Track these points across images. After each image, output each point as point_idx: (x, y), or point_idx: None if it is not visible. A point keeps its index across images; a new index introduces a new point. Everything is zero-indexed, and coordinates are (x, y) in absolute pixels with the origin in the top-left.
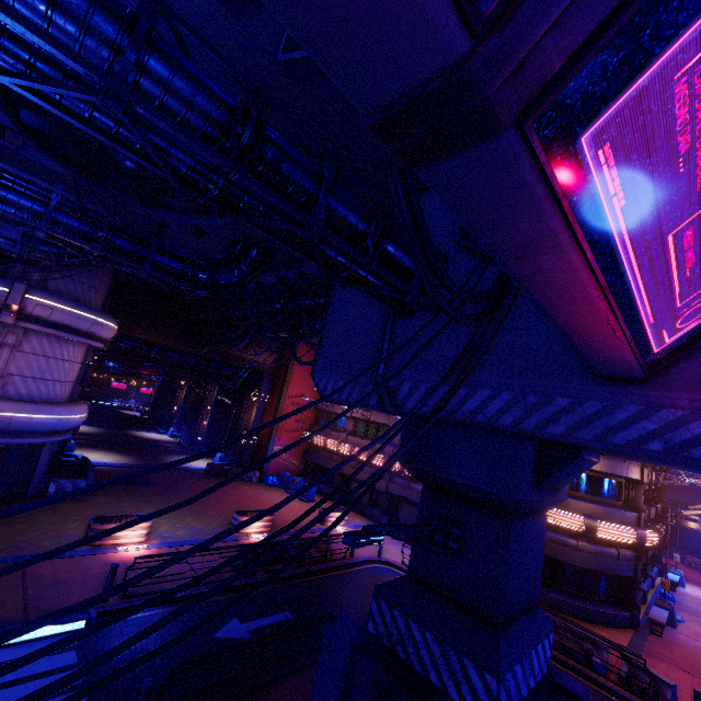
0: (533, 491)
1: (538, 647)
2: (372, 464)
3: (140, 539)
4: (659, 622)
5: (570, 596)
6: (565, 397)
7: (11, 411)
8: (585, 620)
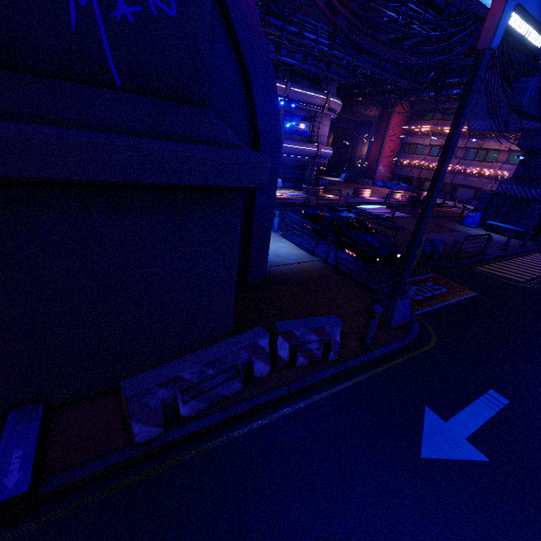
0: None
1: None
2: None
3: (369, 195)
4: None
5: None
6: None
7: (326, 150)
8: None
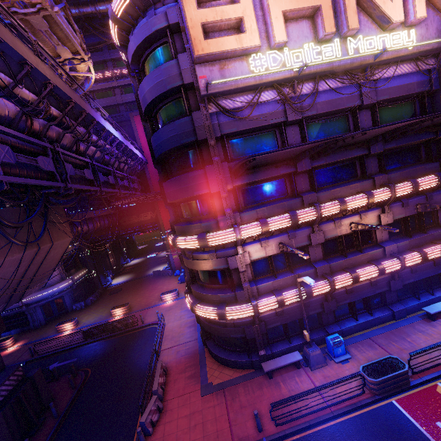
0: None
1: None
2: None
3: (72, 327)
4: (263, 369)
5: (216, 346)
6: None
7: (30, 297)
8: (219, 362)
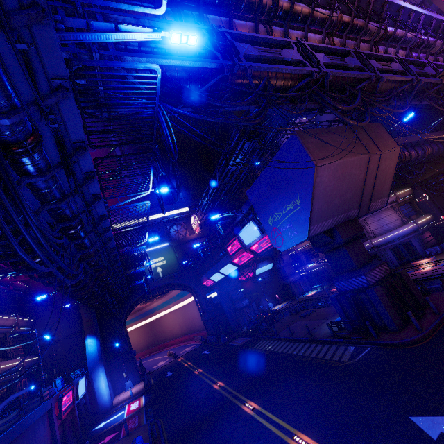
0: (319, 248)
1: (353, 279)
2: None
3: (431, 265)
4: None
5: None
6: None
7: (378, 239)
8: None
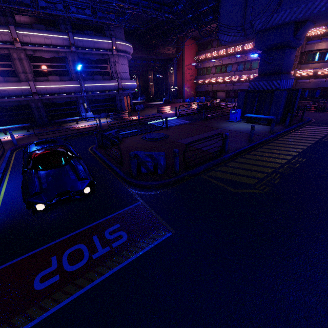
0: (293, 38)
1: (289, 80)
2: (225, 82)
3: (169, 110)
4: None
5: (303, 99)
6: (303, 4)
7: (126, 82)
8: None
